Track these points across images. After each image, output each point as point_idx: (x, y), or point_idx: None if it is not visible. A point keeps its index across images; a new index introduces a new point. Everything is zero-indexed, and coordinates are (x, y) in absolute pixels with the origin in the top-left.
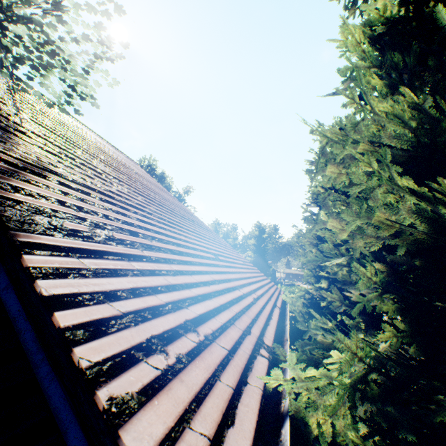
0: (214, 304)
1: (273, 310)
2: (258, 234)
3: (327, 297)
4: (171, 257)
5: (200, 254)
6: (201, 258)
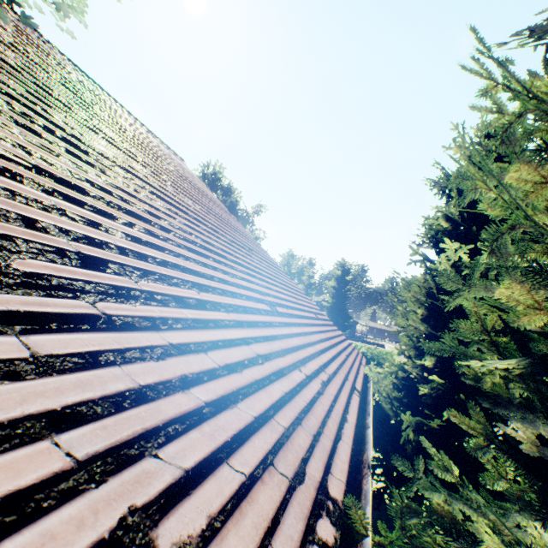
0: (239, 418)
1: (350, 400)
2: (340, 275)
3: (461, 422)
4: (174, 314)
5: (243, 305)
6: (242, 313)
